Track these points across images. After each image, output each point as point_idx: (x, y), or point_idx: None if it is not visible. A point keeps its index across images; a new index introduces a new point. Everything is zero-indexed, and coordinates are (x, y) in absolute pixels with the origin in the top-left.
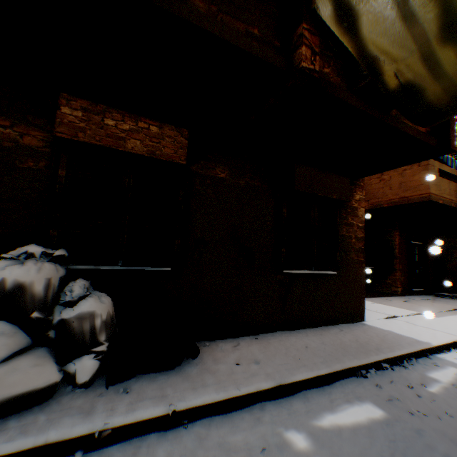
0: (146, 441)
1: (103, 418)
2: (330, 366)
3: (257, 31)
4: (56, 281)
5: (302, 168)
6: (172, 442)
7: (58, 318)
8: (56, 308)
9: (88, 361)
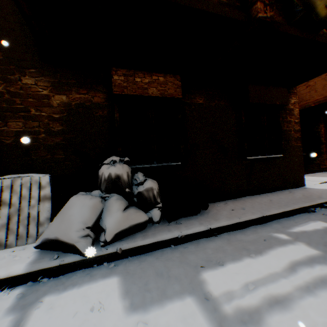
0: (200, 241)
1: (177, 232)
2: (290, 207)
3: (225, 0)
4: (130, 173)
5: (253, 87)
6: (214, 241)
7: (136, 191)
8: (133, 187)
9: (156, 211)
